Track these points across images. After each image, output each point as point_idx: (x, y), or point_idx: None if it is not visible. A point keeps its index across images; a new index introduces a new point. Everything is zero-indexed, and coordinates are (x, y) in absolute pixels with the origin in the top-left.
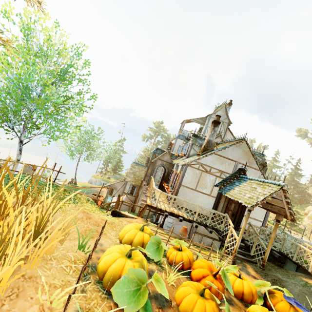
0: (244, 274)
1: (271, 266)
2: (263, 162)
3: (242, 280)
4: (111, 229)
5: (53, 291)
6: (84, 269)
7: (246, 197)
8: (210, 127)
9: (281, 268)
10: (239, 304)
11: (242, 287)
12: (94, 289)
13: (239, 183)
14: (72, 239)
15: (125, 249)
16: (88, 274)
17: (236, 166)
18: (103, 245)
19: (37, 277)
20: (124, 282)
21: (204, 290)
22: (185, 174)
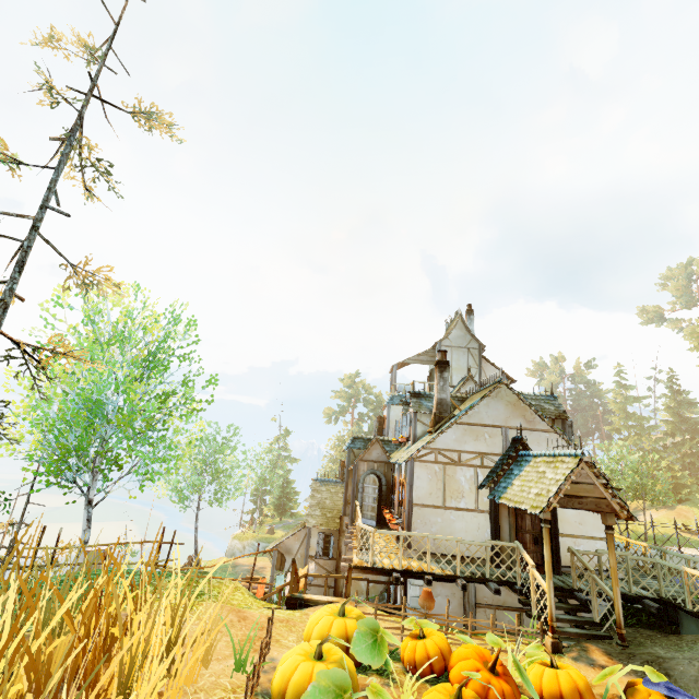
0: (583, 666)
1: (646, 636)
2: (560, 412)
3: (554, 669)
4: (287, 630)
5: None
6: (250, 696)
7: (532, 496)
8: (435, 375)
9: (669, 635)
10: None
11: (557, 684)
12: None
13: (519, 468)
14: (221, 658)
15: (312, 649)
16: None
17: (506, 437)
18: (277, 659)
19: None
20: (313, 693)
21: (459, 689)
22: (414, 480)
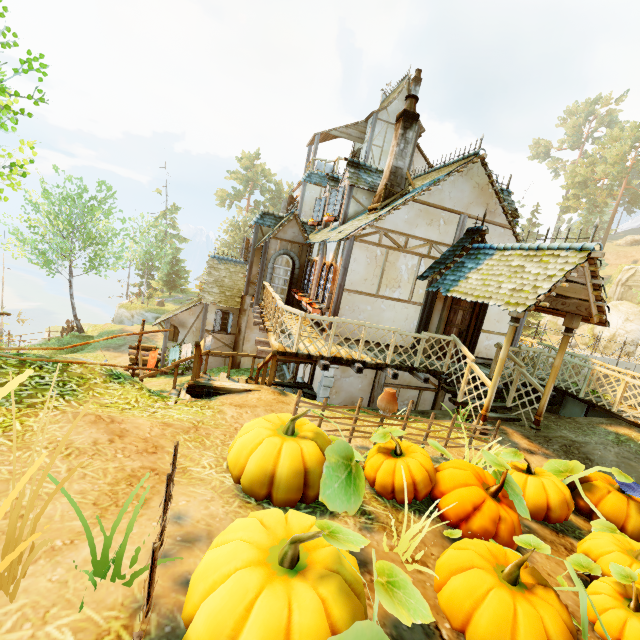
0: None
1: (544, 418)
2: (512, 209)
3: (540, 480)
4: (198, 447)
5: None
6: None
7: (505, 291)
8: (395, 134)
9: (560, 417)
10: (547, 534)
11: (545, 496)
12: None
13: (476, 262)
14: (61, 545)
15: (270, 537)
16: None
17: (463, 226)
18: (186, 517)
19: None
20: None
21: (519, 569)
22: (350, 263)
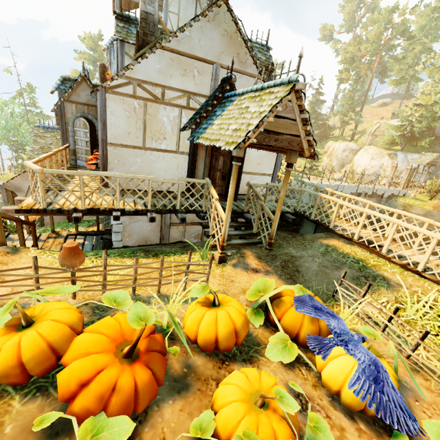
0: (240, 272)
1: (283, 238)
2: (269, 63)
3: (214, 314)
4: None
5: None
6: None
7: (229, 132)
8: None
9: (295, 235)
10: (208, 369)
11: (214, 331)
12: None
13: (222, 109)
14: None
15: None
16: None
17: (216, 76)
18: None
19: None
20: None
21: None
22: (108, 116)
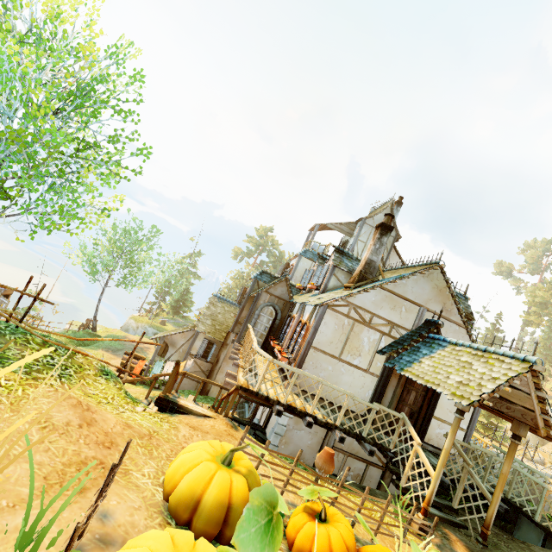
0: None
1: (494, 534)
2: (468, 312)
3: None
4: (146, 454)
5: None
6: None
7: (452, 382)
8: (373, 237)
9: (513, 538)
10: None
11: None
12: None
13: (430, 349)
14: (5, 505)
15: None
16: None
17: (421, 316)
18: (111, 517)
19: None
20: None
21: None
22: (321, 325)
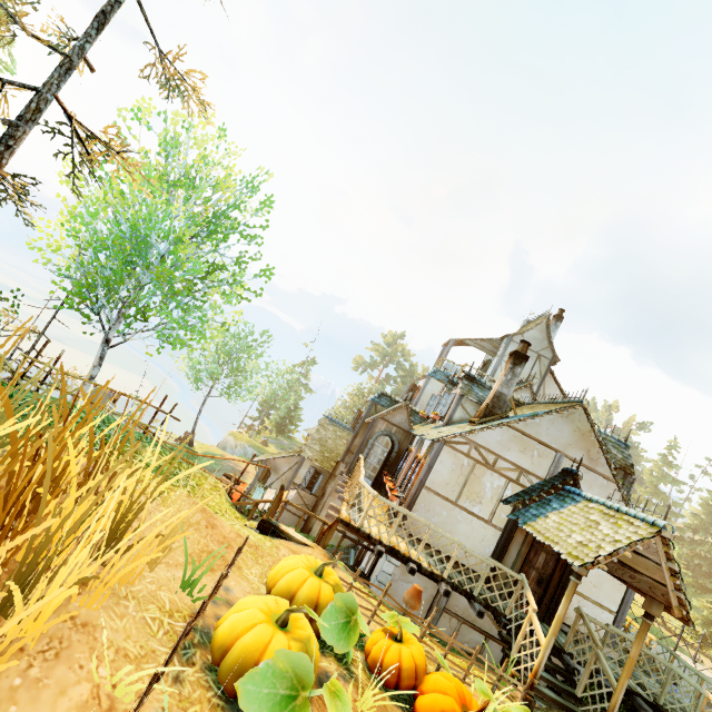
0: None
1: None
2: (626, 463)
3: None
4: (253, 560)
5: (121, 663)
6: (186, 633)
7: (572, 541)
8: (505, 366)
9: None
10: None
11: None
12: (199, 682)
13: (561, 503)
14: (172, 563)
15: (277, 608)
16: (193, 647)
17: (558, 464)
18: (232, 591)
19: (97, 628)
20: (263, 676)
21: None
22: (436, 463)
